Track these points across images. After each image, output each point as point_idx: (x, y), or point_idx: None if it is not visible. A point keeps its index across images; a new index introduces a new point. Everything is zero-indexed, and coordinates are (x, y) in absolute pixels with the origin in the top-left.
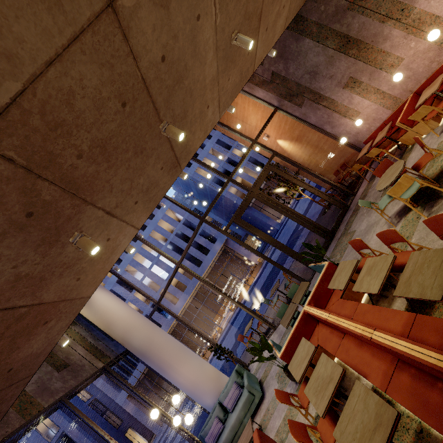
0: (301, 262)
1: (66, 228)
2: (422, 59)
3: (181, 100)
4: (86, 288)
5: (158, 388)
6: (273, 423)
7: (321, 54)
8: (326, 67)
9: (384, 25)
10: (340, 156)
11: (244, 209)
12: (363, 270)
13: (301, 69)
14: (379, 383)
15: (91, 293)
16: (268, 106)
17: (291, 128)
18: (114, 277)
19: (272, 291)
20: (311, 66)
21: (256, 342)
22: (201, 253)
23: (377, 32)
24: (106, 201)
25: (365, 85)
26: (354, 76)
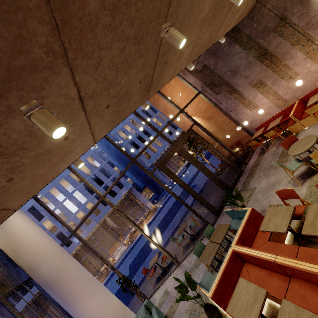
0: (208, 208)
1: (23, 83)
2: (311, 77)
3: (184, 13)
4: (16, 196)
5: (44, 314)
6: None
7: (244, 59)
8: (244, 69)
9: (293, 47)
10: (235, 136)
11: (169, 158)
12: (310, 215)
13: (226, 67)
14: None
15: (19, 206)
16: (193, 89)
17: (206, 109)
18: (26, 205)
19: (179, 230)
20: (234, 66)
21: (157, 275)
22: (109, 195)
23: (287, 51)
24: (86, 80)
25: (268, 88)
26: (262, 79)
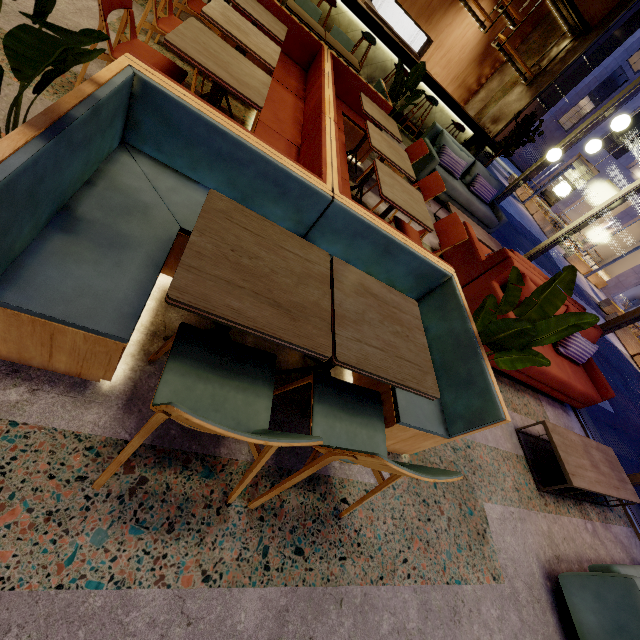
0: None
1: None
2: None
3: None
4: None
5: None
6: (496, 429)
7: None
8: None
9: None
10: None
11: None
12: (233, 31)
13: None
14: (342, 134)
15: None
16: None
17: None
18: None
19: None
20: None
21: None
22: None
23: None
24: None
25: None
26: None
